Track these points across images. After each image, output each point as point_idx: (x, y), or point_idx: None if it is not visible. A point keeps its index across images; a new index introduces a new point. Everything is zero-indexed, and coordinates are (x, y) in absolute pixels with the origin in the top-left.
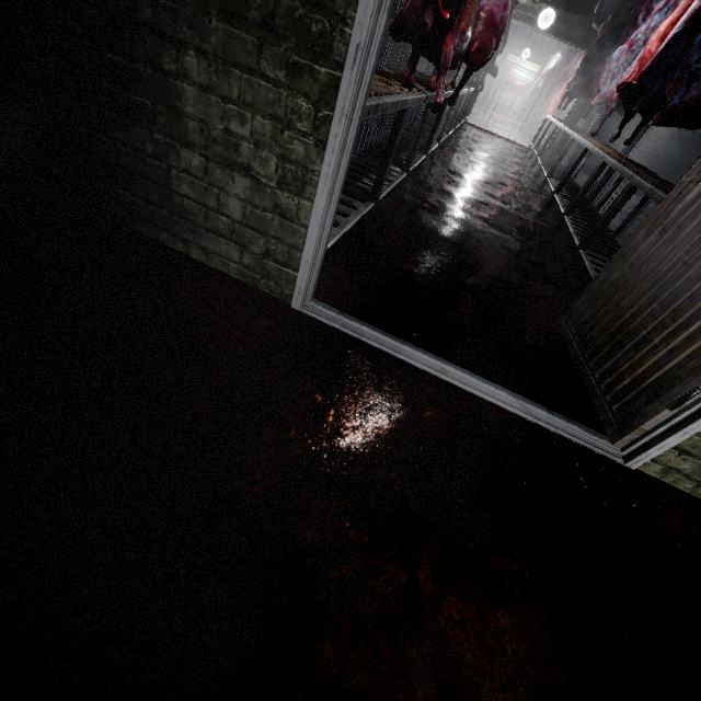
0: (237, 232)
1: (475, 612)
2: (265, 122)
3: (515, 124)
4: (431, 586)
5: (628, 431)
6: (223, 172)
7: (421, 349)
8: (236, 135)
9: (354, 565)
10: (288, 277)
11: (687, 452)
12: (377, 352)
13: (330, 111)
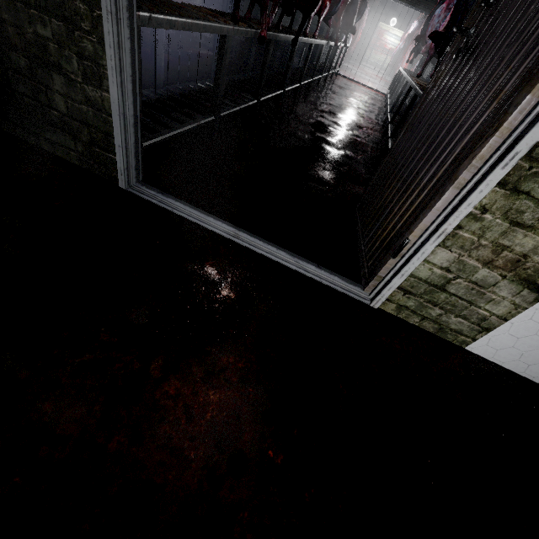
0: (67, 124)
1: (191, 391)
2: (59, 23)
3: (383, 78)
4: (159, 372)
5: (371, 278)
6: (44, 71)
7: (222, 220)
8: (43, 37)
9: (96, 356)
10: (112, 161)
11: (409, 292)
12: (183, 220)
13: (100, 10)
